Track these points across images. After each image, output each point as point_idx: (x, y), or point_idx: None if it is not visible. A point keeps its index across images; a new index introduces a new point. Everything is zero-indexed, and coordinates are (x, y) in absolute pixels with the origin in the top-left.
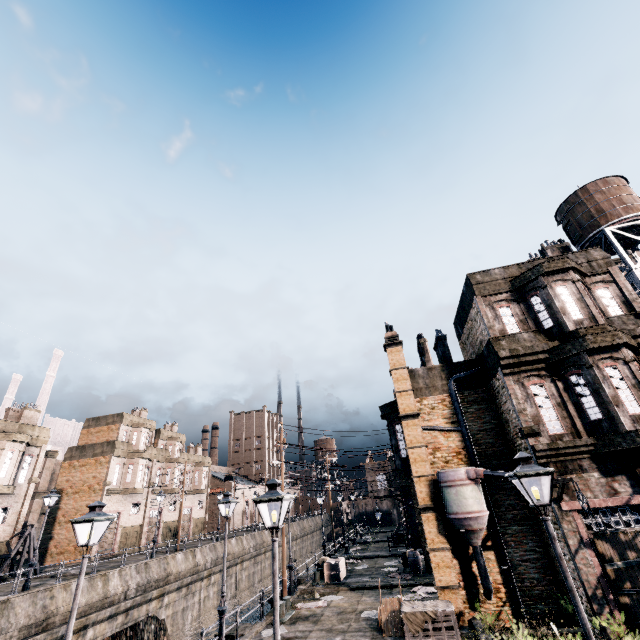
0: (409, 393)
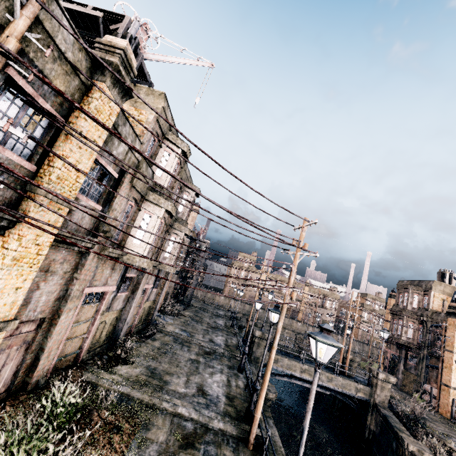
0: (388, 314)
